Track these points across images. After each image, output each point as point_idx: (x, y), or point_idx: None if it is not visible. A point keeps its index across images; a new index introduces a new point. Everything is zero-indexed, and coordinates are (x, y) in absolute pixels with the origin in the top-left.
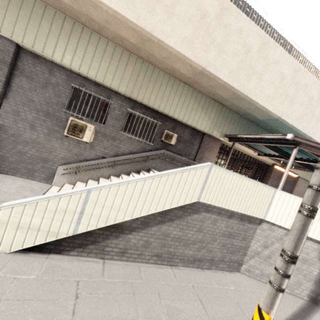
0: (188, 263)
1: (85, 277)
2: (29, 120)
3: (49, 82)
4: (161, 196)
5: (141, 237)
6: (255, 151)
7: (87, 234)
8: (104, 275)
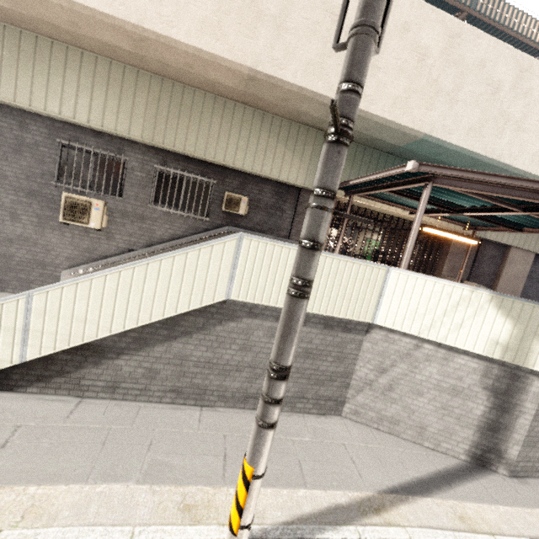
0: (235, 402)
1: (34, 421)
2: (7, 207)
3: (23, 142)
4: (156, 296)
5: (139, 362)
6: (398, 207)
7: (47, 362)
8: (70, 418)
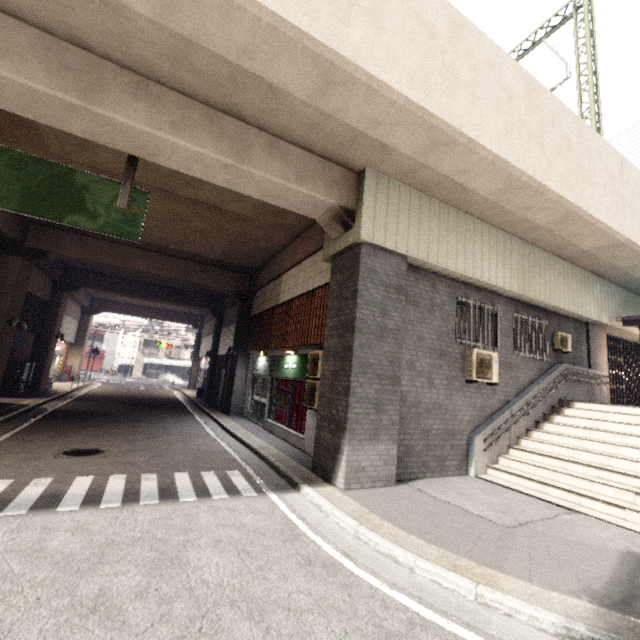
0: None
1: None
2: (425, 372)
3: (434, 303)
4: None
5: None
6: None
7: None
8: None
